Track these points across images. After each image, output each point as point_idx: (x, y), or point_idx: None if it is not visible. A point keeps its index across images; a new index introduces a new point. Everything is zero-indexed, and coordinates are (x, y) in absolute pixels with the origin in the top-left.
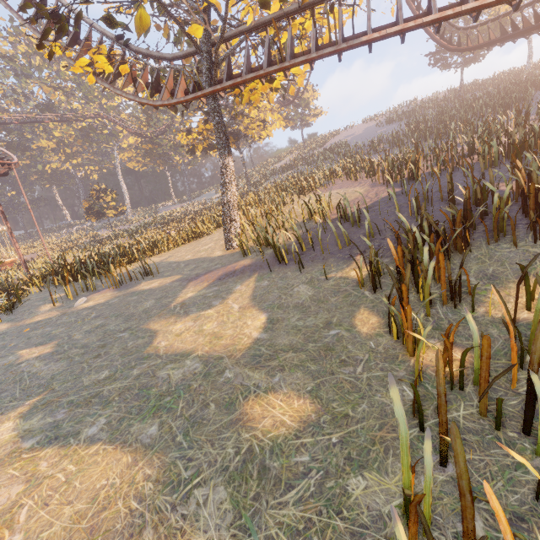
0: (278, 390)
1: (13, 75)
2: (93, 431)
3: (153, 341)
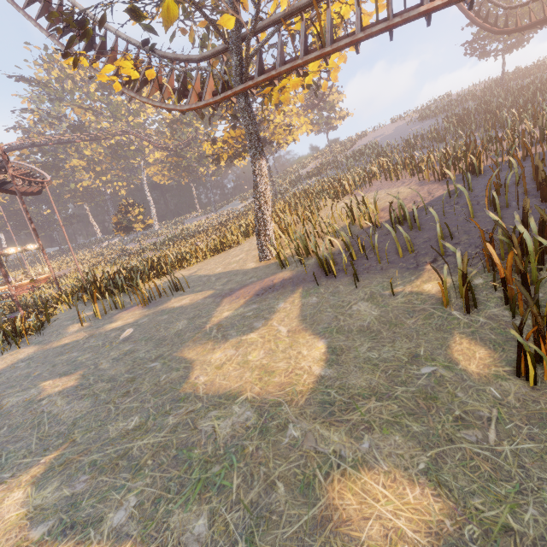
0: (373, 465)
1: (47, 100)
2: (119, 518)
3: (189, 375)
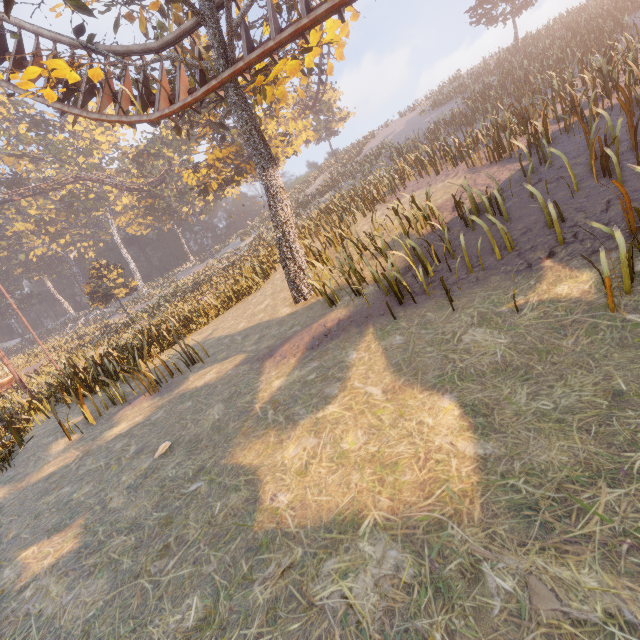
0: None
1: None
2: None
3: (259, 495)
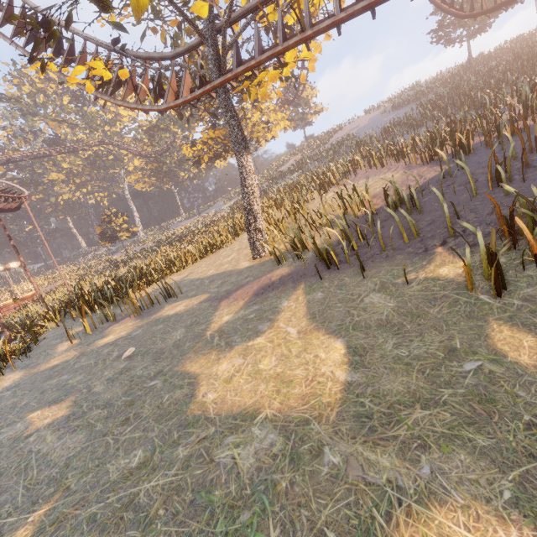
0: (443, 497)
1: (20, 115)
2: None
3: (195, 392)
